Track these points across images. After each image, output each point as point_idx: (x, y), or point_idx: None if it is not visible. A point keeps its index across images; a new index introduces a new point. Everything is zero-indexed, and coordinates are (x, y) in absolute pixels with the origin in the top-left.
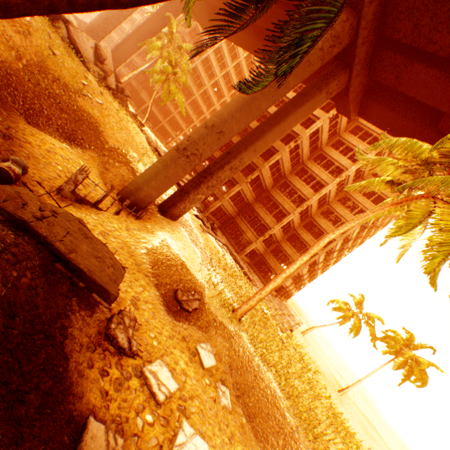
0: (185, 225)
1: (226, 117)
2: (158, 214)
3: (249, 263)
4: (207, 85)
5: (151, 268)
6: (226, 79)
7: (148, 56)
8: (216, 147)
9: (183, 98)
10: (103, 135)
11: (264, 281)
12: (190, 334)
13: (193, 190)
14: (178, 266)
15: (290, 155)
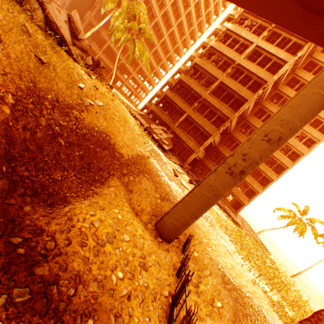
0: None
1: (298, 125)
2: None
3: None
4: (149, 27)
5: None
6: (164, 19)
7: (102, 9)
8: None
9: (147, 54)
10: (115, 148)
11: (229, 206)
12: None
13: None
14: None
15: (255, 101)
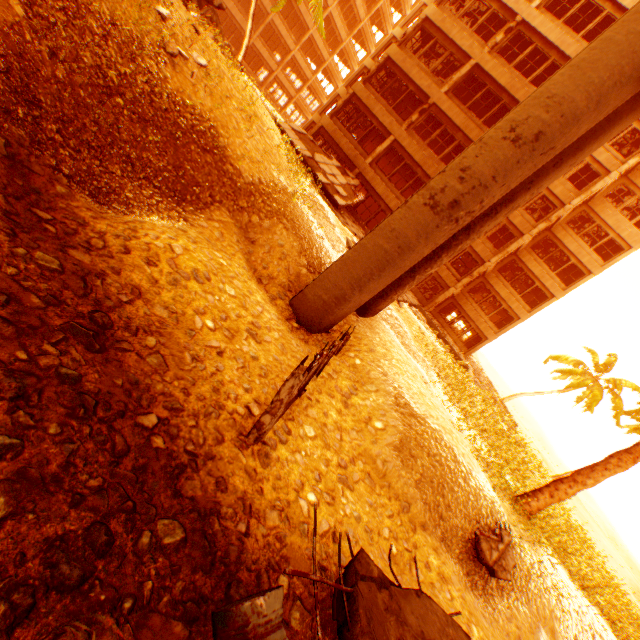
0: (383, 310)
1: (581, 108)
2: (353, 316)
3: (432, 311)
4: None
5: (425, 506)
6: None
7: None
8: (516, 183)
9: None
10: (228, 156)
11: (455, 339)
12: (518, 628)
13: (422, 266)
14: (455, 473)
15: None
